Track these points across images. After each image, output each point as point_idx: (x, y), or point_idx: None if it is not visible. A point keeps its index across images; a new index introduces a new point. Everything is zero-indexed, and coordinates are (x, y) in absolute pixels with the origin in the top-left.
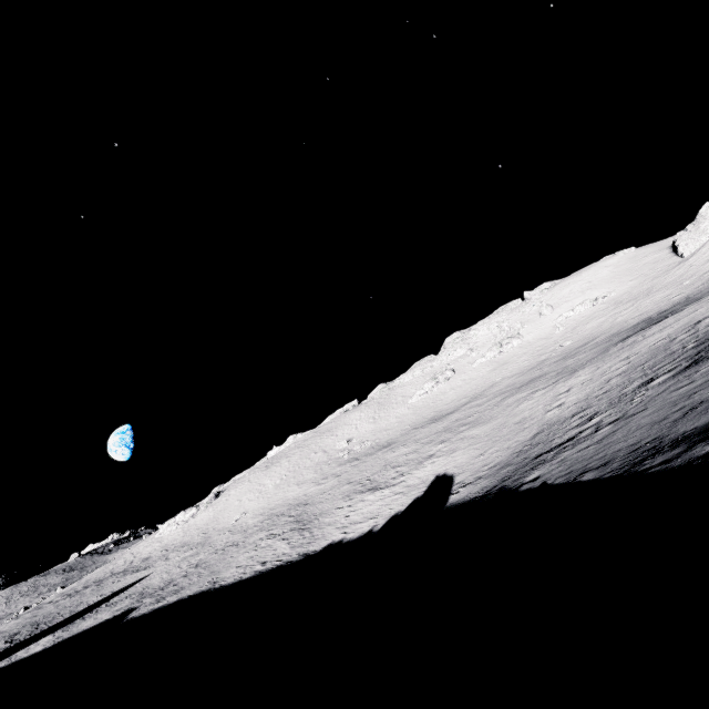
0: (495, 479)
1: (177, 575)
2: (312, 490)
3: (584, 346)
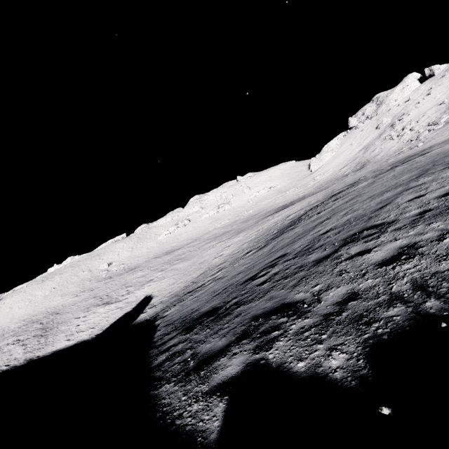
0: (164, 306)
1: None
2: (70, 301)
3: (256, 215)
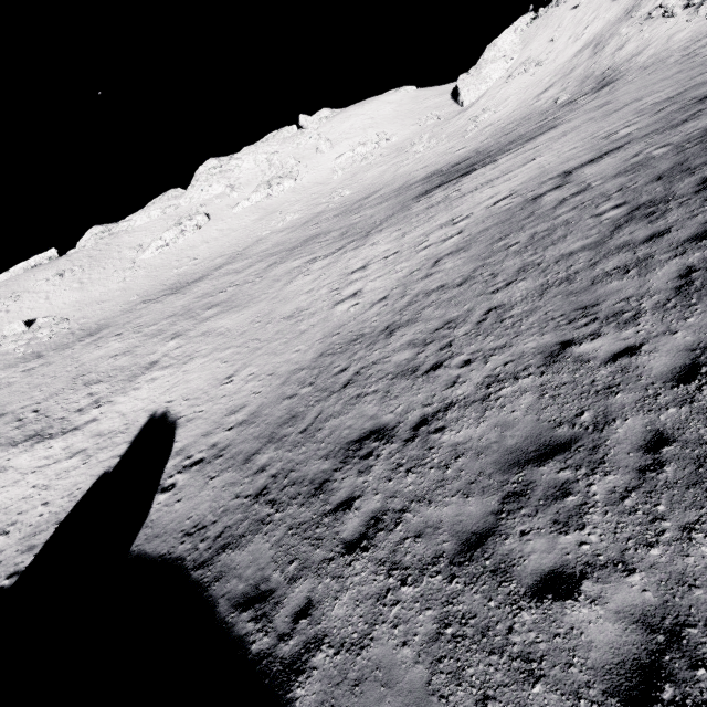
0: (244, 485)
1: None
2: None
3: (367, 198)
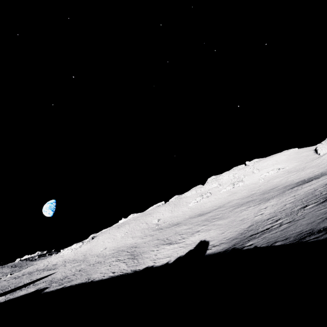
0: (230, 244)
1: (70, 274)
2: (139, 241)
3: (273, 189)
